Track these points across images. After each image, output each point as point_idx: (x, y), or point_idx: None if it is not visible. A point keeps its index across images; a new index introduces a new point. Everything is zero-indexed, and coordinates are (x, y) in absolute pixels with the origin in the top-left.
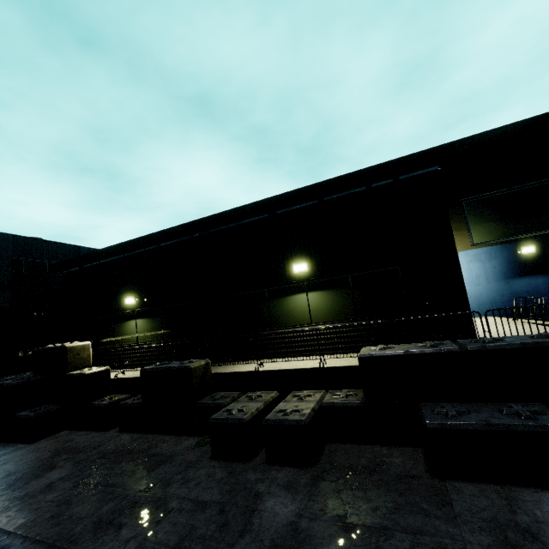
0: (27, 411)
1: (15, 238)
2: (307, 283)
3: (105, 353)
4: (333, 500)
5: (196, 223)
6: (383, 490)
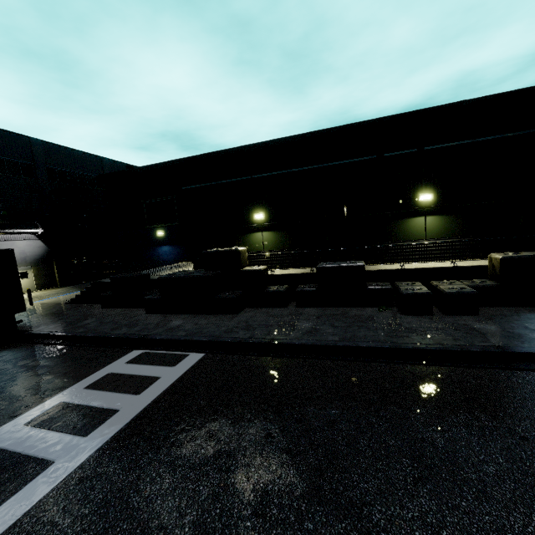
0: (220, 294)
1: (44, 145)
2: (426, 209)
3: (257, 257)
4: (512, 324)
5: (262, 145)
6: (534, 320)
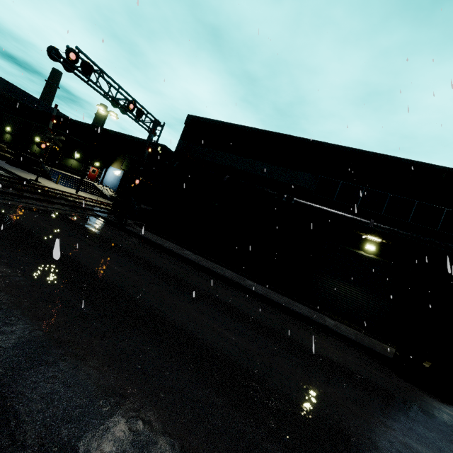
0: None
1: (7, 82)
2: None
3: None
4: None
5: (64, 118)
6: None
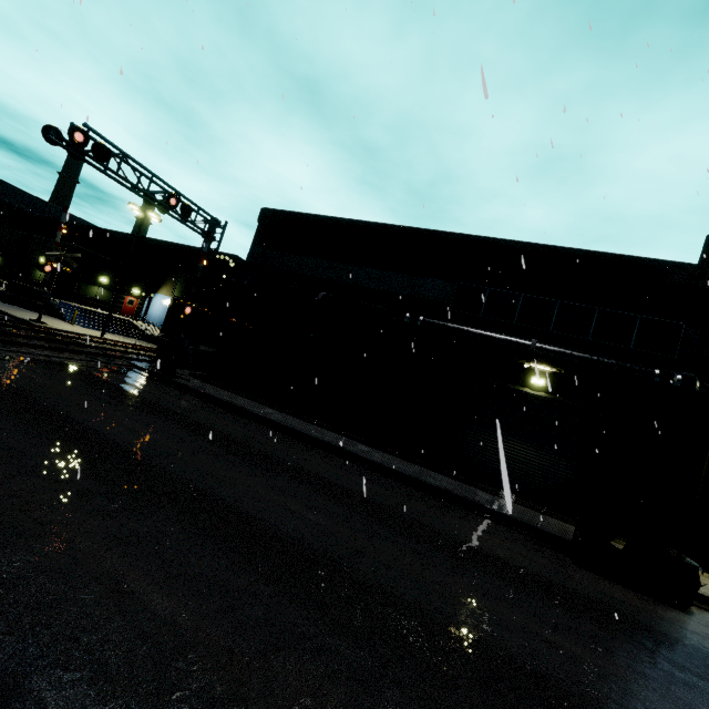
0: None
1: None
2: None
3: None
4: None
5: (84, 226)
6: None
